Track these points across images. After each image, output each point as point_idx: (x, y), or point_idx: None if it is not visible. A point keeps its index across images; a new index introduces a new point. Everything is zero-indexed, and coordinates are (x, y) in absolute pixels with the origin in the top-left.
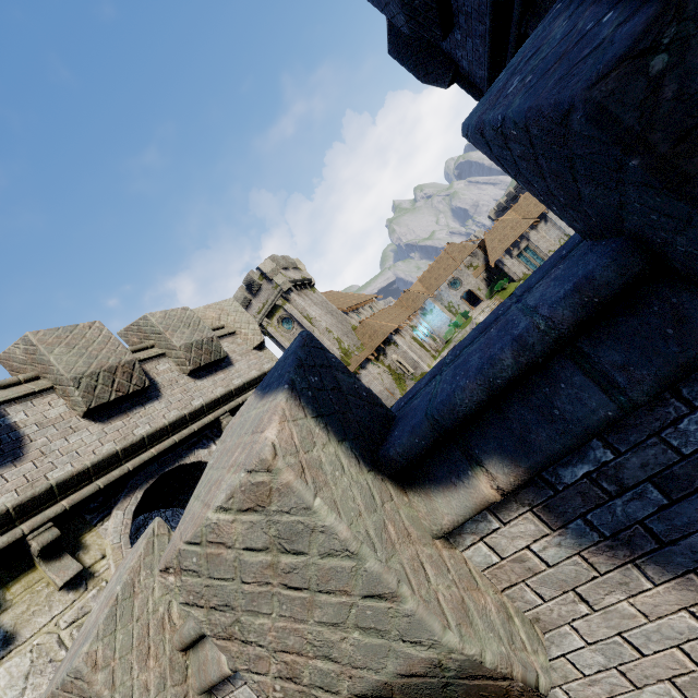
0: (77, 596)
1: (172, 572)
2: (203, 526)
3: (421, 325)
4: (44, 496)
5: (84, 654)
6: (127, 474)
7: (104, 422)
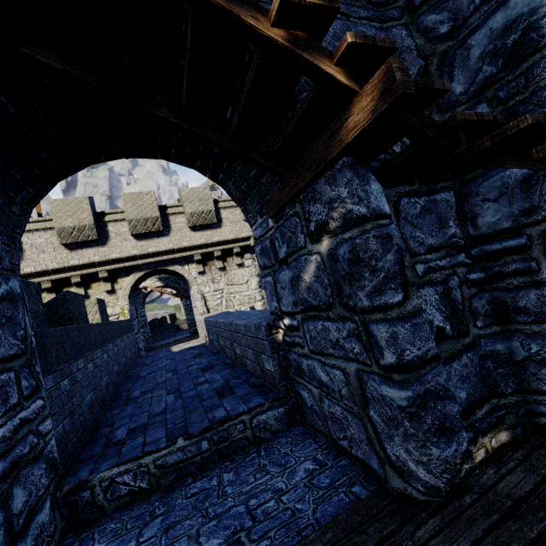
0: (109, 296)
1: None
2: None
3: None
4: (107, 262)
5: None
6: (138, 265)
7: (138, 240)
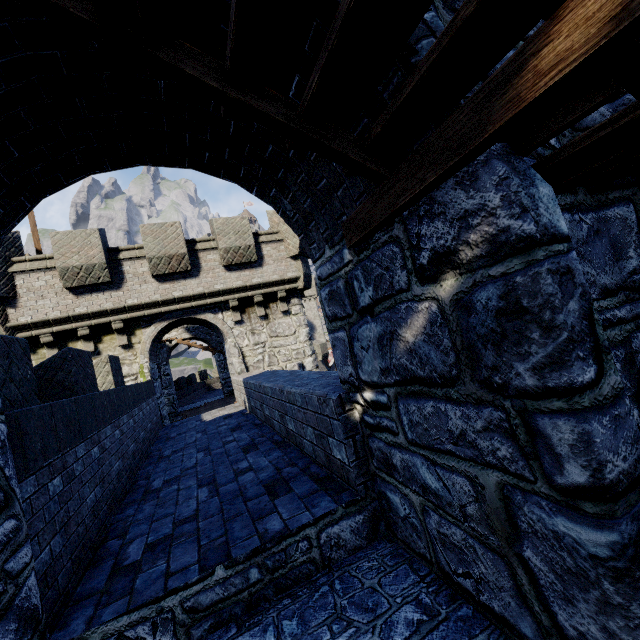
0: (125, 352)
1: None
2: None
3: None
4: (122, 309)
5: None
6: (160, 313)
7: (161, 283)
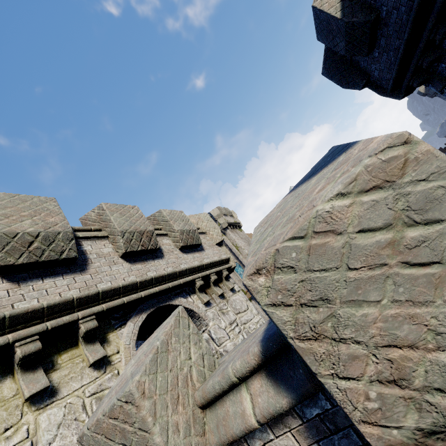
0: (99, 375)
1: (264, 272)
2: (312, 217)
3: None
4: (93, 297)
5: (136, 381)
6: (140, 299)
7: (131, 263)
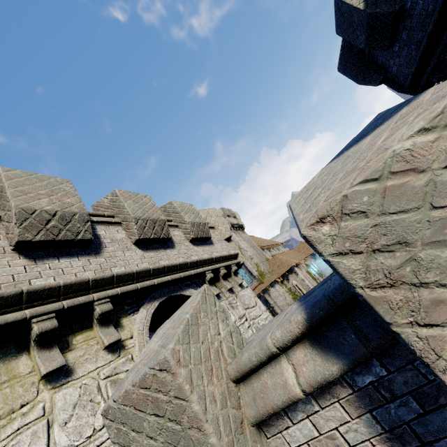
0: (113, 358)
1: (329, 220)
2: (388, 157)
3: (312, 265)
4: (108, 280)
5: (171, 349)
6: (152, 286)
7: (144, 250)
